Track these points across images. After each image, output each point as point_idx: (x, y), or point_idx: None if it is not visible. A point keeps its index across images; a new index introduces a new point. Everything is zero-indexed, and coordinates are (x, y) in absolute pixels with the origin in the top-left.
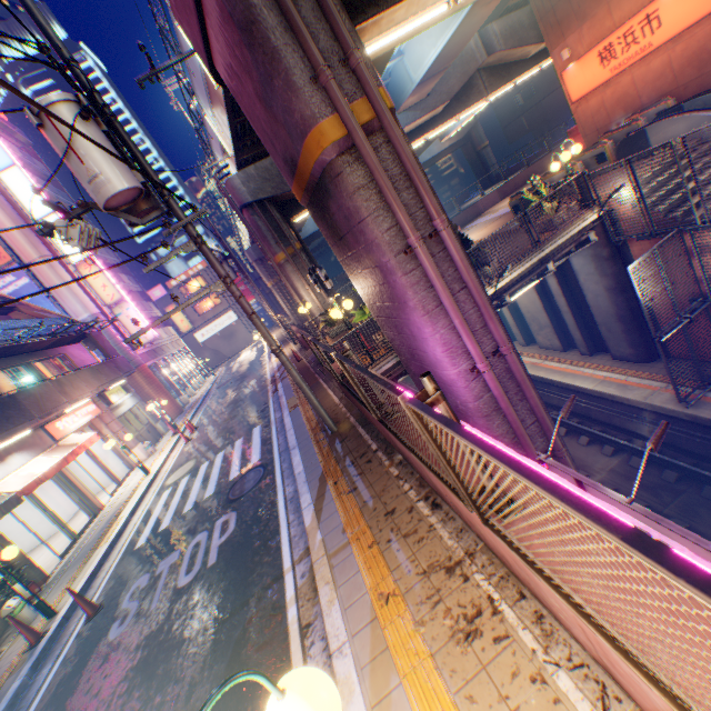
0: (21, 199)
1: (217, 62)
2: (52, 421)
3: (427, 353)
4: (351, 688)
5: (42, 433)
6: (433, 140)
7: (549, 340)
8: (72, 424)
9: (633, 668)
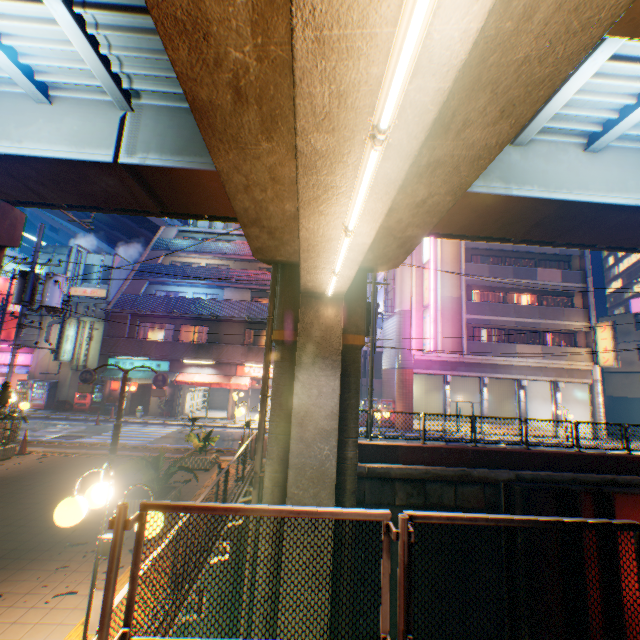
0: None
1: None
2: (245, 365)
3: None
4: None
5: (234, 367)
6: None
7: None
8: (256, 372)
9: None
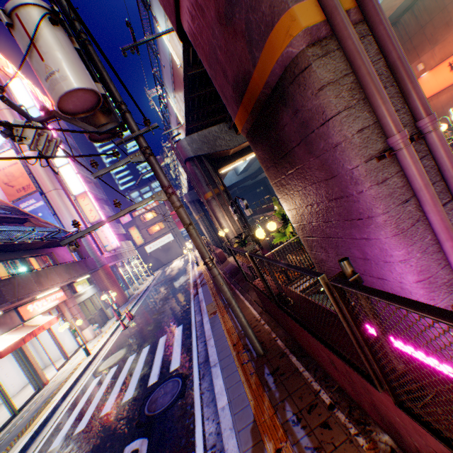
0: None
1: (183, 11)
2: (25, 304)
3: (384, 280)
4: None
5: (14, 314)
6: None
7: None
8: (41, 307)
9: None
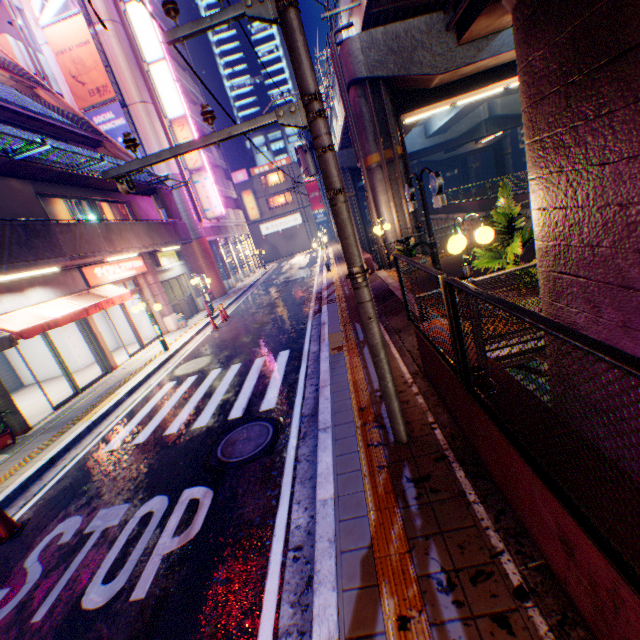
0: (139, 37)
1: None
2: (91, 265)
3: None
4: None
5: (77, 275)
6: None
7: None
8: (112, 275)
9: None
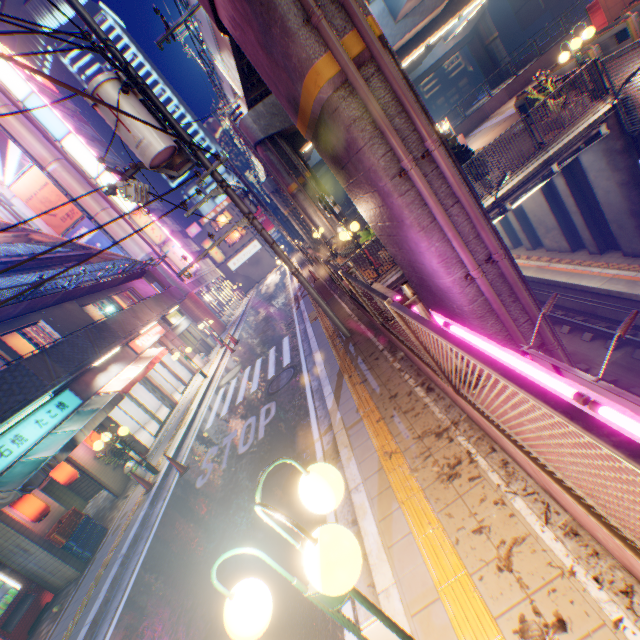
0: (80, 162)
1: (221, 15)
2: (133, 340)
3: (424, 266)
4: (364, 510)
5: (128, 349)
6: (436, 42)
7: (556, 242)
8: (147, 342)
9: (546, 475)
